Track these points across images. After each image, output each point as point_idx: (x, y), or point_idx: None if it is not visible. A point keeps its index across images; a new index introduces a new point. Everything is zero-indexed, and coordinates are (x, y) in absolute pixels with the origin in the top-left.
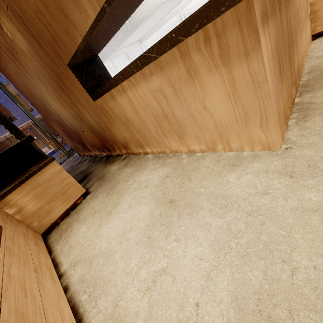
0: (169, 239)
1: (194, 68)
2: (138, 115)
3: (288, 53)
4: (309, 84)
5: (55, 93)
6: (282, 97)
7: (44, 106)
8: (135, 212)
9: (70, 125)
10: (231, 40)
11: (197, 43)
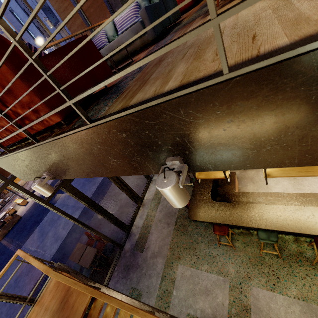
0: (305, 187)
1: None
2: None
3: None
4: None
5: None
6: None
7: None
8: (281, 184)
9: None
10: None
11: None
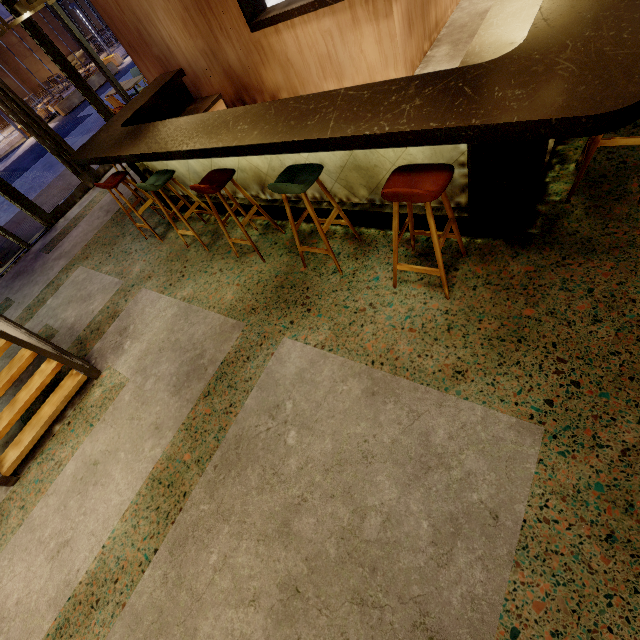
0: None
1: (357, 18)
2: (301, 55)
3: (421, 10)
4: (441, 39)
5: (183, 12)
6: (410, 49)
7: (141, 29)
8: None
9: (187, 66)
10: (380, 5)
11: (361, 1)
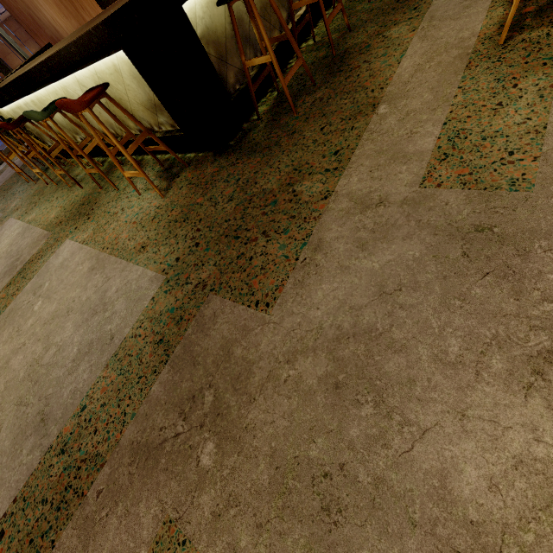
0: None
1: None
2: None
3: None
4: None
5: None
6: None
7: (32, 14)
8: None
9: None
10: None
11: None
